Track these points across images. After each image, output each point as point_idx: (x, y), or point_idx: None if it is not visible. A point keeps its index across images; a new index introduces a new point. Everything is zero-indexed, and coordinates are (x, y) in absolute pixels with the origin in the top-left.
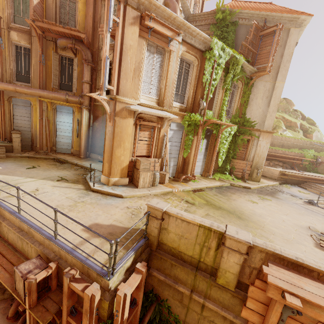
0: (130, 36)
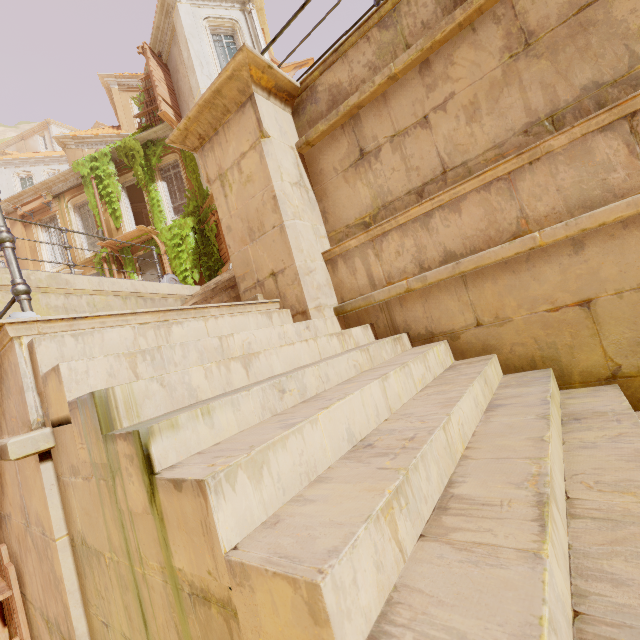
0: (17, 233)
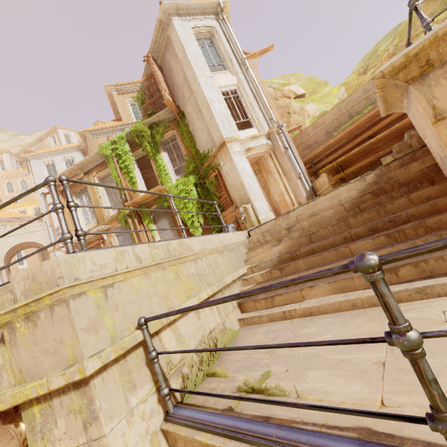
0: None
